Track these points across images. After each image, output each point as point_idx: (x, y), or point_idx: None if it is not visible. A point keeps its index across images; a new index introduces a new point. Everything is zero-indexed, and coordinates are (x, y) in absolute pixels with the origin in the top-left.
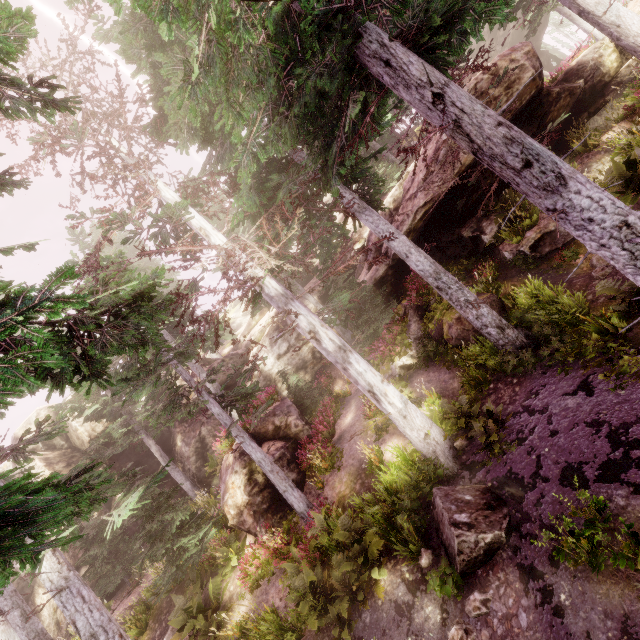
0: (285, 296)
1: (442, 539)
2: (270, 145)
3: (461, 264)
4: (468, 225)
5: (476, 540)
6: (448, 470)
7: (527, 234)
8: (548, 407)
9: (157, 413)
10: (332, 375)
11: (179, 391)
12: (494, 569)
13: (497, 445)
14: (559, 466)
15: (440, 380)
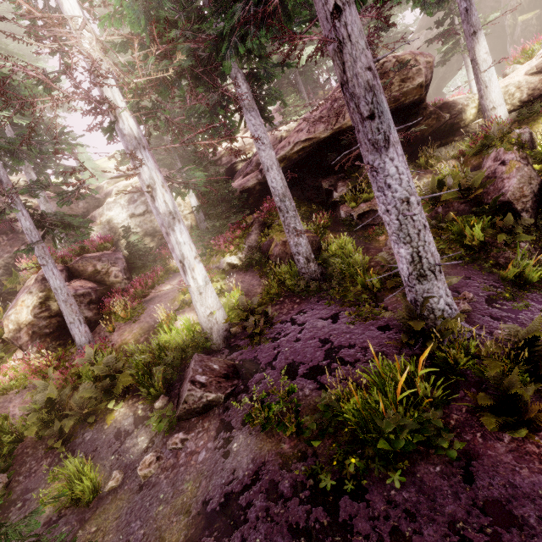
0: (138, 140)
1: (180, 391)
2: None
3: (311, 207)
4: (329, 179)
5: (201, 396)
6: (215, 345)
7: (361, 205)
8: (306, 323)
9: None
10: None
11: None
12: (204, 420)
13: (258, 337)
14: (287, 362)
15: (250, 283)
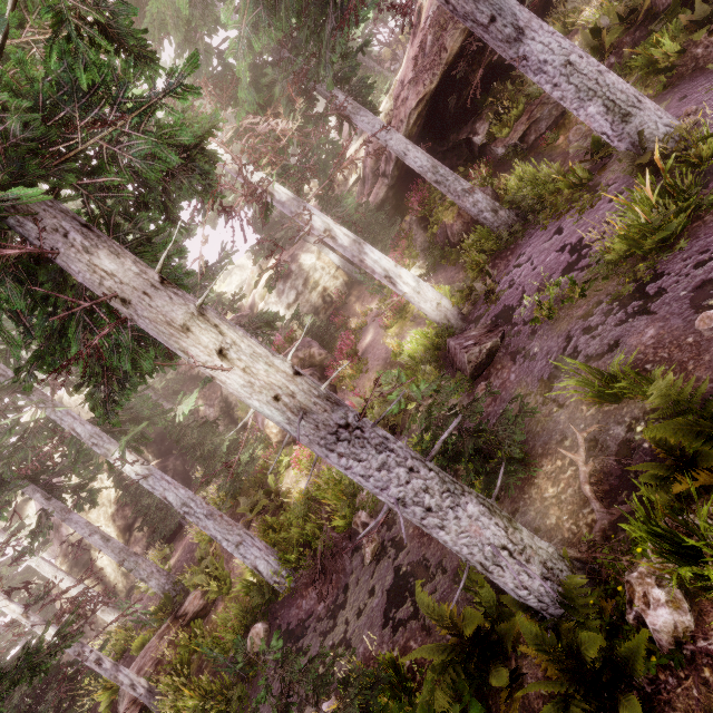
0: (296, 200)
1: (456, 367)
2: (262, 31)
3: (459, 173)
4: (462, 128)
5: (480, 350)
6: (458, 329)
7: (515, 126)
8: (532, 256)
9: (173, 380)
10: (346, 316)
11: None
12: (494, 366)
13: (494, 295)
14: (537, 285)
15: (447, 278)
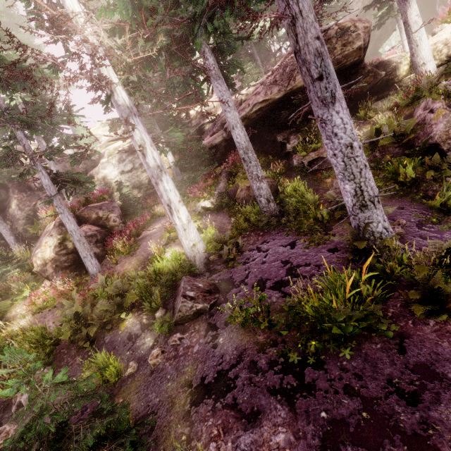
0: (130, 109)
1: (174, 304)
2: None
3: (268, 158)
4: (283, 133)
5: (192, 306)
6: (198, 270)
7: (311, 153)
8: (269, 250)
9: None
10: (157, 200)
11: (13, 152)
12: (195, 324)
13: (232, 262)
14: (256, 279)
15: (222, 222)
